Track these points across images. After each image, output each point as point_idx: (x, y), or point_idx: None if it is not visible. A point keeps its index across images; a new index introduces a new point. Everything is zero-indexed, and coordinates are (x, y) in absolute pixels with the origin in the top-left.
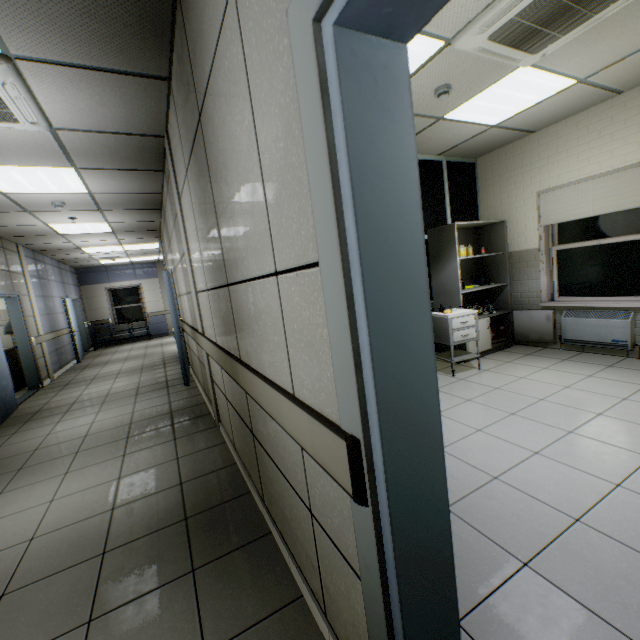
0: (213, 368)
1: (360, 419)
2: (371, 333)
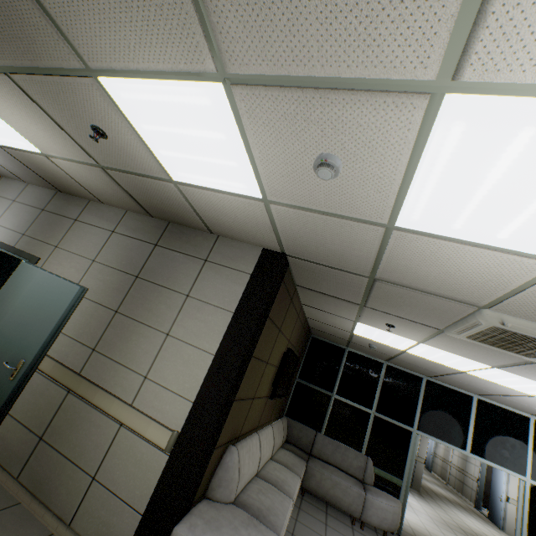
0: (451, 470)
1: (478, 477)
2: (480, 472)
